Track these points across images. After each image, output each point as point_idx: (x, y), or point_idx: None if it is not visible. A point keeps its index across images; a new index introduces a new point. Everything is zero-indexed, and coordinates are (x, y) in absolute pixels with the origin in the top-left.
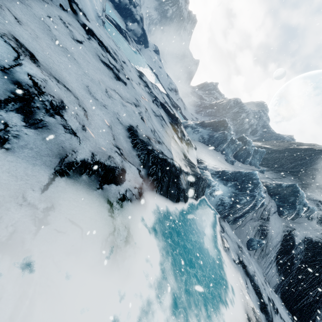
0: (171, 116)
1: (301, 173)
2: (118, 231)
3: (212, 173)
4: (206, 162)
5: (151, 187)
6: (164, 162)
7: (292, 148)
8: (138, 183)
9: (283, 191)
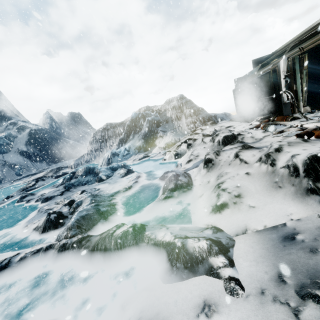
0: None
1: None
2: None
3: None
4: None
5: None
6: None
7: None
8: None
9: None
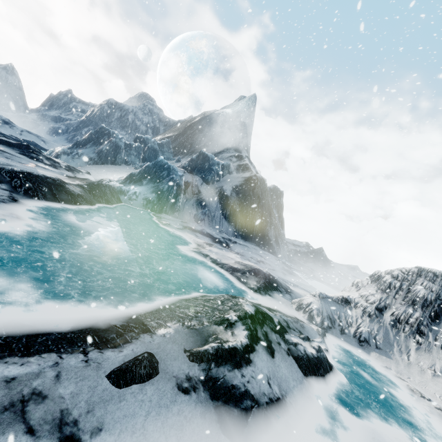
0: (15, 146)
1: (209, 144)
2: (3, 215)
3: (120, 183)
4: (109, 178)
5: (28, 197)
6: (29, 174)
7: (189, 125)
8: (4, 194)
9: (197, 163)
